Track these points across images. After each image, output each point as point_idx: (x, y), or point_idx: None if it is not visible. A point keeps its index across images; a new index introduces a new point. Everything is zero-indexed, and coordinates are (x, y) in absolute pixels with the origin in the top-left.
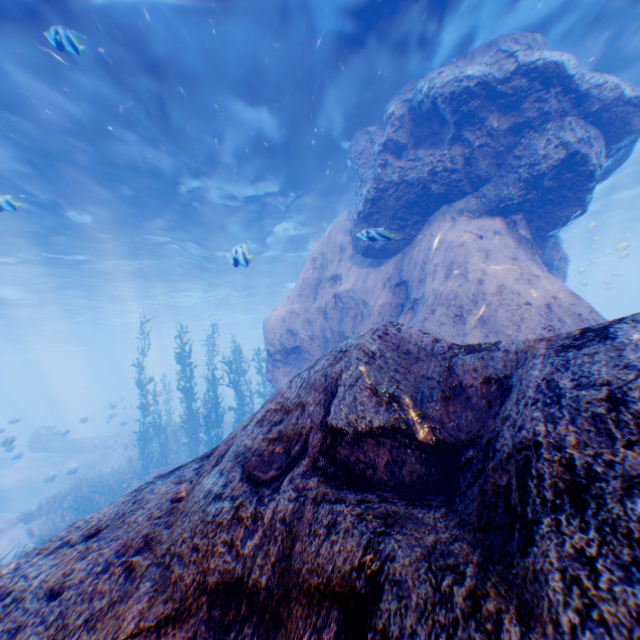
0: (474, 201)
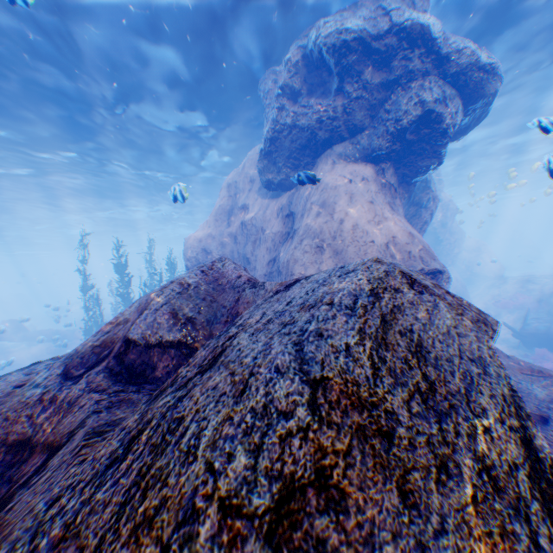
0: (352, 148)
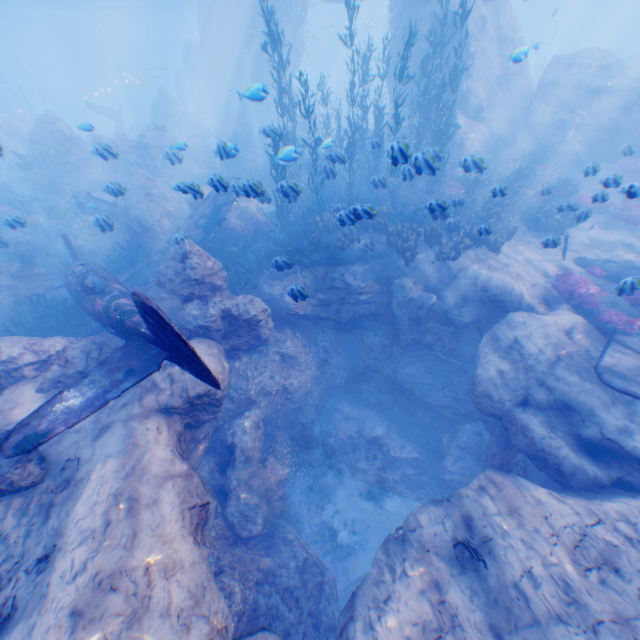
0: None
